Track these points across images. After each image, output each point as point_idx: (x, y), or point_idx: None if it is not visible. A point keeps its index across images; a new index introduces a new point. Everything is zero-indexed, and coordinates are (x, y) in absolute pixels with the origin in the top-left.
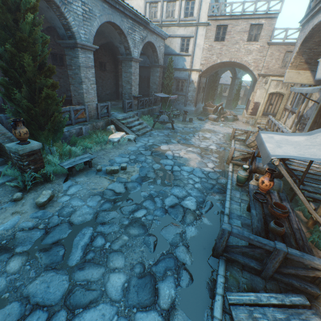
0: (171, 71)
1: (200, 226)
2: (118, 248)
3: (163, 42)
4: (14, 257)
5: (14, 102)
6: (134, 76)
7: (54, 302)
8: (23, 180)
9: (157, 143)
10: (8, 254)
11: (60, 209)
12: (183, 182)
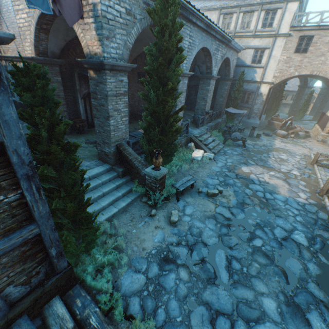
0: (241, 85)
1: (321, 265)
2: (255, 274)
3: (236, 56)
4: (180, 268)
5: (147, 133)
6: (210, 93)
7: (229, 312)
8: (153, 199)
9: (236, 163)
10: (174, 264)
11: (189, 228)
12: (283, 213)
